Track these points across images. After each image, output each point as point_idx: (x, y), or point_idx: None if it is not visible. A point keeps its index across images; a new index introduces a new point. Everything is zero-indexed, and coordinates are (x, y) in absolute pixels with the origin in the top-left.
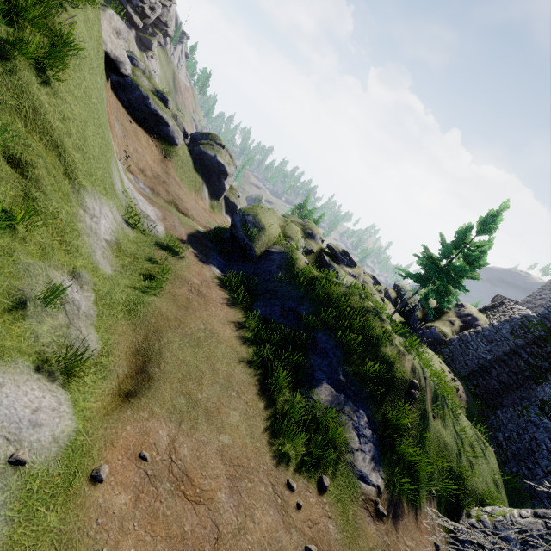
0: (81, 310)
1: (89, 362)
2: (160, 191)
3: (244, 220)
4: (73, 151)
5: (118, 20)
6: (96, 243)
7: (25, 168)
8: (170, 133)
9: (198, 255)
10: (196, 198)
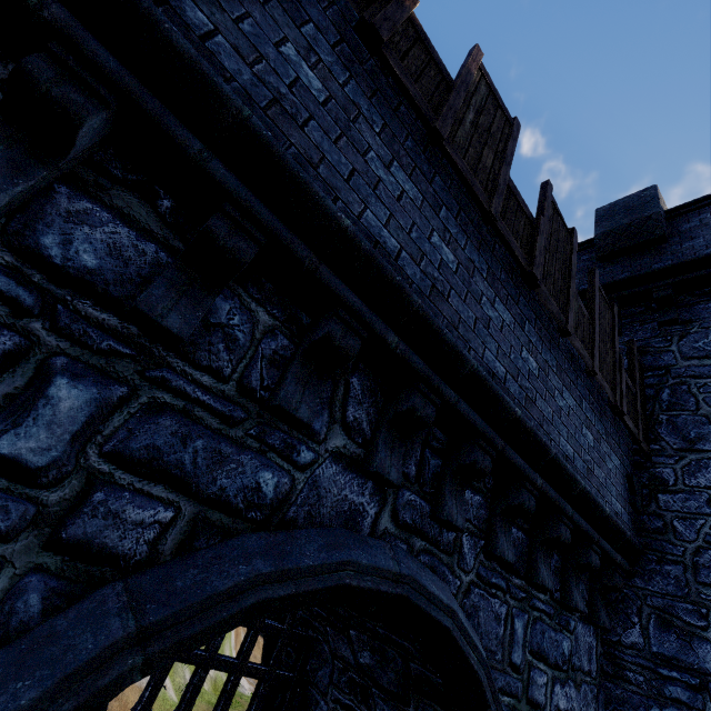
0: None
1: None
2: None
3: None
4: None
5: None
6: None
7: None
8: None
9: None
10: None
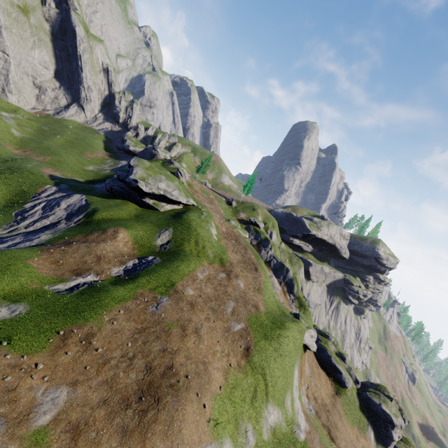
0: (249, 443)
1: None
2: (322, 415)
3: None
4: (270, 386)
5: (313, 332)
6: (265, 424)
7: (255, 390)
8: (342, 378)
9: None
10: (358, 434)
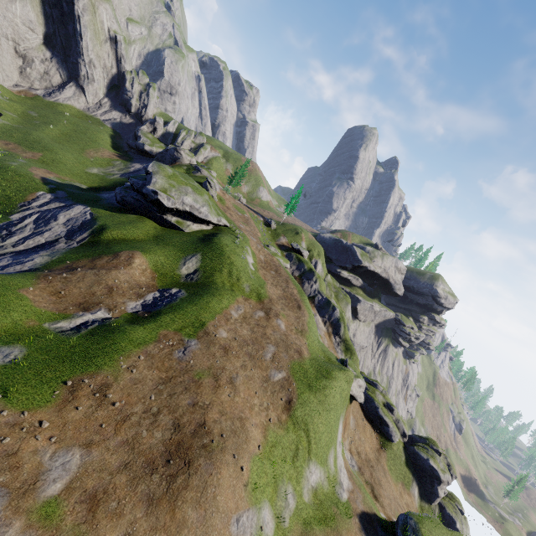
0: (289, 506)
1: (282, 527)
2: (365, 472)
3: (406, 521)
4: (314, 444)
5: (361, 381)
6: (307, 484)
7: (297, 448)
8: (389, 431)
9: (361, 528)
10: (402, 490)
